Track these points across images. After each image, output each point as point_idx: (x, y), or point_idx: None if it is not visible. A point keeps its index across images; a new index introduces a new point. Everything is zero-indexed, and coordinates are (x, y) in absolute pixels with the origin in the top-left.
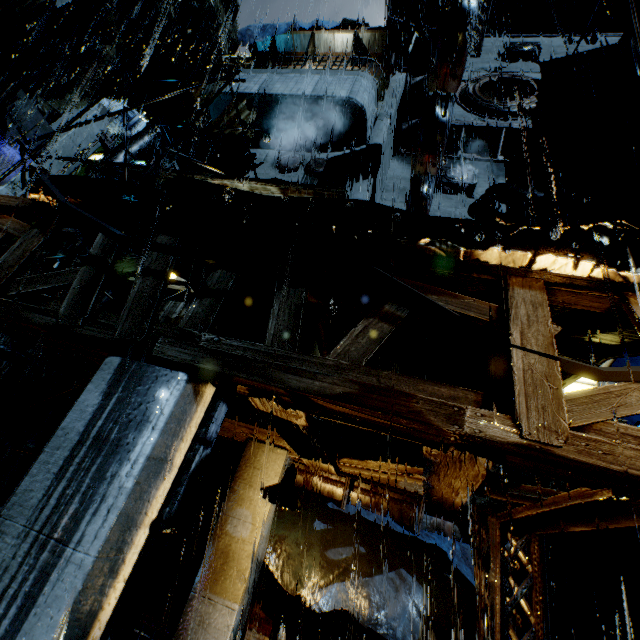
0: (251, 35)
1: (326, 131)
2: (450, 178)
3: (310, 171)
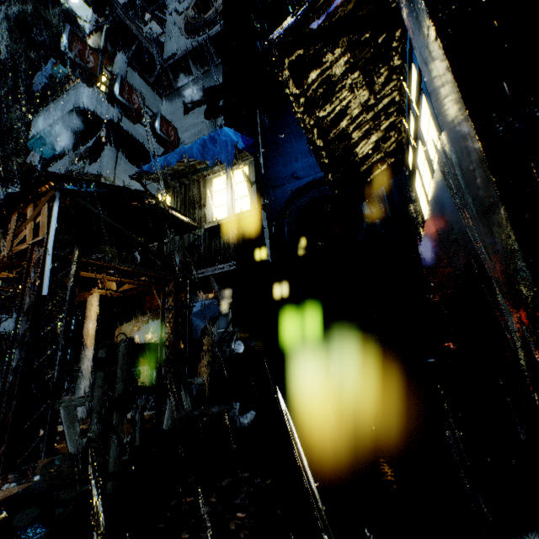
0: (38, 84)
1: (84, 129)
2: (187, 100)
3: (84, 158)
